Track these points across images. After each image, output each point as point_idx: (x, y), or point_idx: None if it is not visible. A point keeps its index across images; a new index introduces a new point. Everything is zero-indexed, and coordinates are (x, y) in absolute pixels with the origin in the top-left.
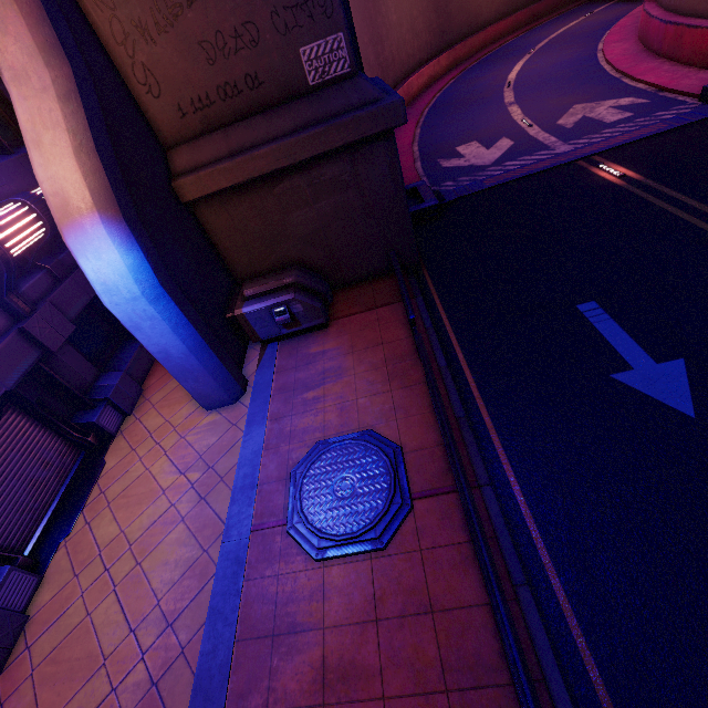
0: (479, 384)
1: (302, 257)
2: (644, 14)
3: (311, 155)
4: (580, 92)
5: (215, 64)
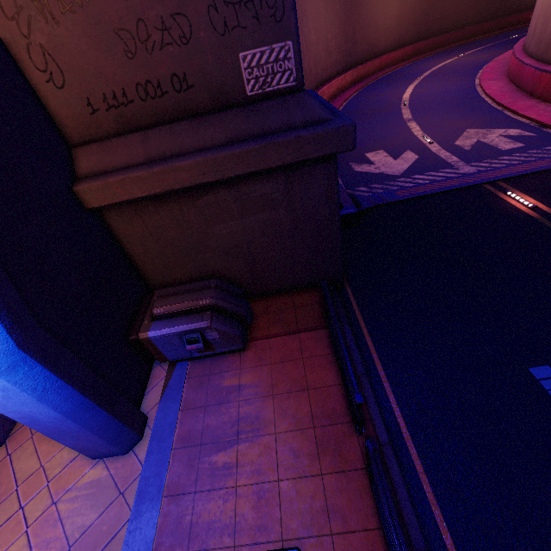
0: (432, 478)
1: (222, 267)
2: (516, 61)
3: (242, 172)
4: (469, 118)
5: (134, 58)
